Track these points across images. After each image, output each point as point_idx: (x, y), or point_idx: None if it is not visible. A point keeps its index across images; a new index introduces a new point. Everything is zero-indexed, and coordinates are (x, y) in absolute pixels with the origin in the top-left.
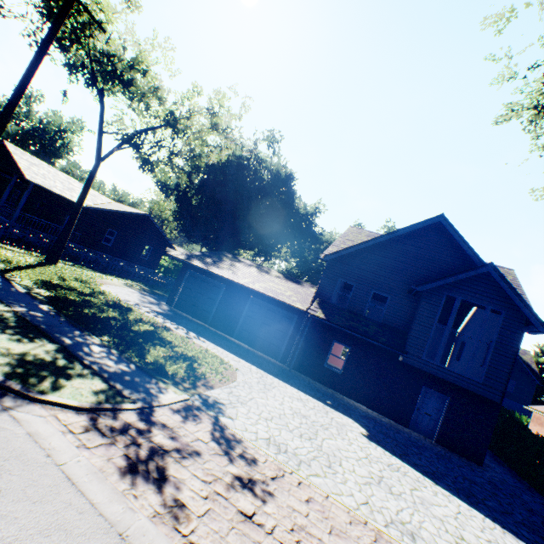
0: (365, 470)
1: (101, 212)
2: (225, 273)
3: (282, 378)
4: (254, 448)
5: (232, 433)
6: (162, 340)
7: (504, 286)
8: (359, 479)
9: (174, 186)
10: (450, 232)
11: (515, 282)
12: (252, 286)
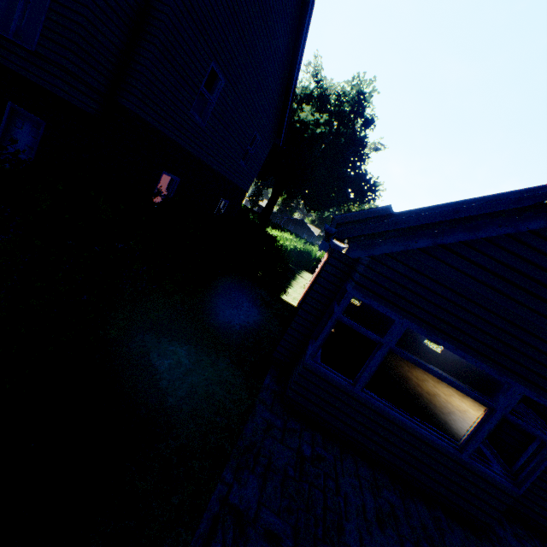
0: None
1: None
2: None
3: None
4: None
5: None
6: None
7: None
8: None
9: None
10: None
11: None
12: None
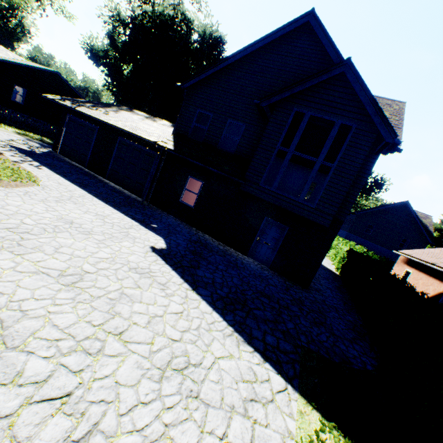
0: (67, 265)
1: None
2: (93, 112)
3: (114, 204)
4: None
5: None
6: None
7: (358, 88)
8: (25, 268)
9: (103, 54)
10: (318, 34)
11: (399, 112)
12: (112, 122)
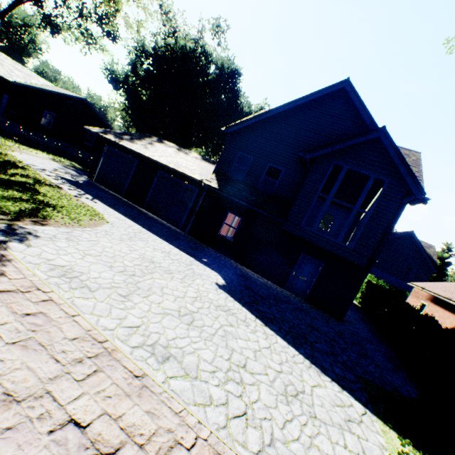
0: (177, 305)
1: (33, 90)
2: (135, 146)
3: (166, 238)
4: (20, 268)
5: (5, 254)
6: (29, 189)
7: (392, 152)
8: (156, 310)
9: (123, 79)
10: (352, 99)
11: (417, 162)
12: (156, 158)
